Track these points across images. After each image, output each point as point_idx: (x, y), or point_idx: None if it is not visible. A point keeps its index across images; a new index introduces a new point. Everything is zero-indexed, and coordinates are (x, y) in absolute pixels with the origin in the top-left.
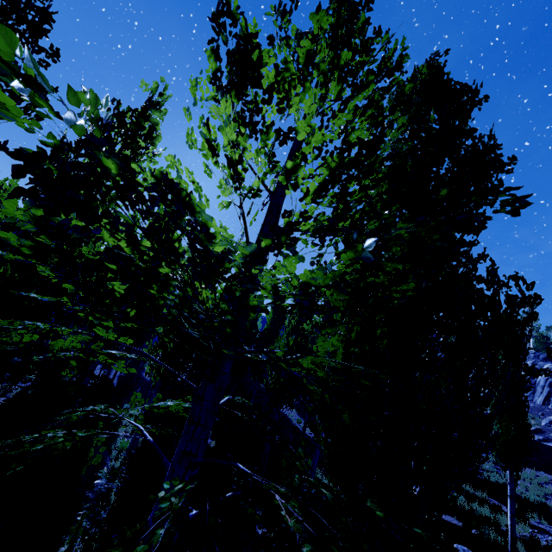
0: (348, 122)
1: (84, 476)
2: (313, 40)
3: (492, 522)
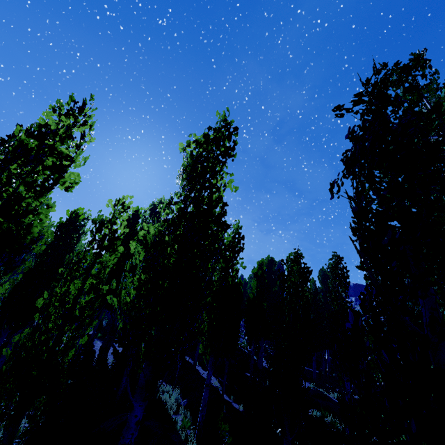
0: None
1: None
2: None
3: None
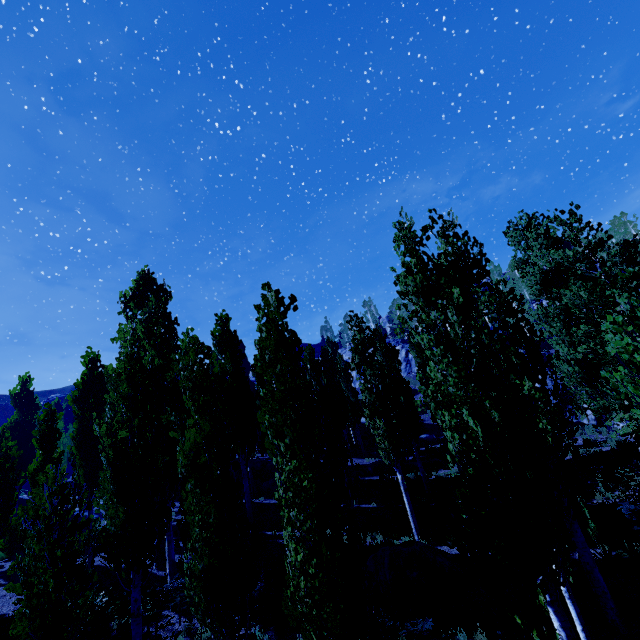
0: (635, 291)
1: (449, 555)
2: (636, 264)
3: None
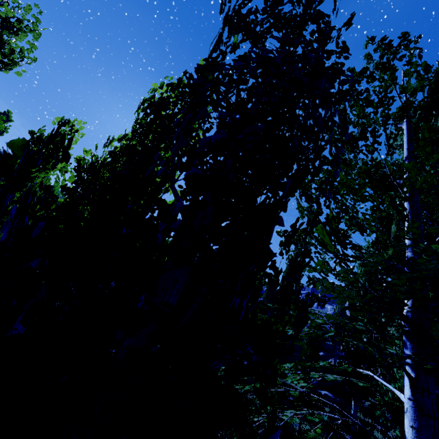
0: None
1: None
2: None
3: None
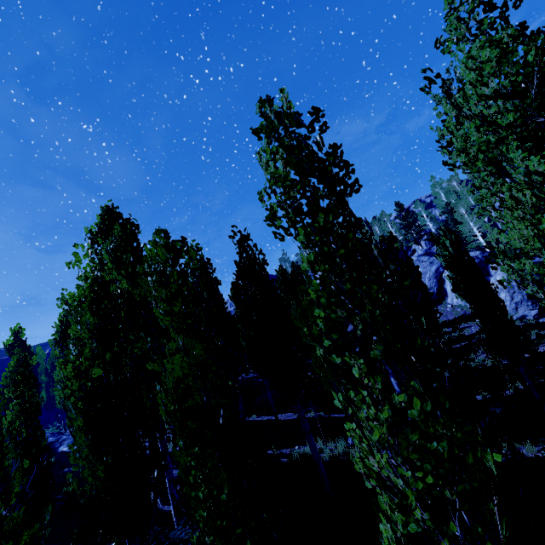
0: None
1: None
2: None
3: (464, 335)
